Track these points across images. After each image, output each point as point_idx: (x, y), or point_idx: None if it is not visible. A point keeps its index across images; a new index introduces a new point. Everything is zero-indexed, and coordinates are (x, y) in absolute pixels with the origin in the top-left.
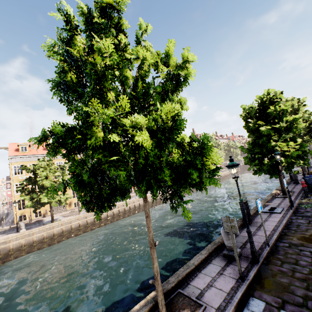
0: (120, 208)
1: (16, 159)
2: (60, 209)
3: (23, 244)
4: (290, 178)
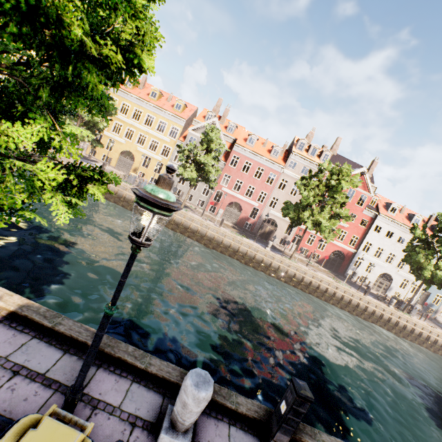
0: (133, 196)
1: (115, 90)
2: (125, 168)
3: (30, 152)
4: (270, 417)
